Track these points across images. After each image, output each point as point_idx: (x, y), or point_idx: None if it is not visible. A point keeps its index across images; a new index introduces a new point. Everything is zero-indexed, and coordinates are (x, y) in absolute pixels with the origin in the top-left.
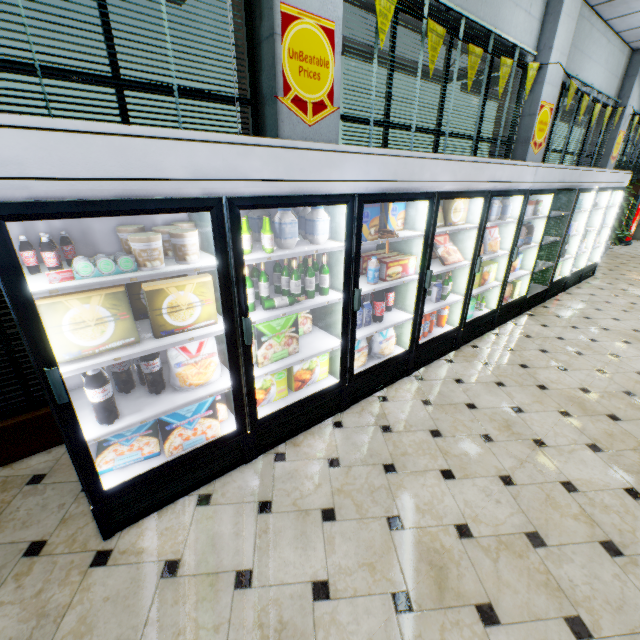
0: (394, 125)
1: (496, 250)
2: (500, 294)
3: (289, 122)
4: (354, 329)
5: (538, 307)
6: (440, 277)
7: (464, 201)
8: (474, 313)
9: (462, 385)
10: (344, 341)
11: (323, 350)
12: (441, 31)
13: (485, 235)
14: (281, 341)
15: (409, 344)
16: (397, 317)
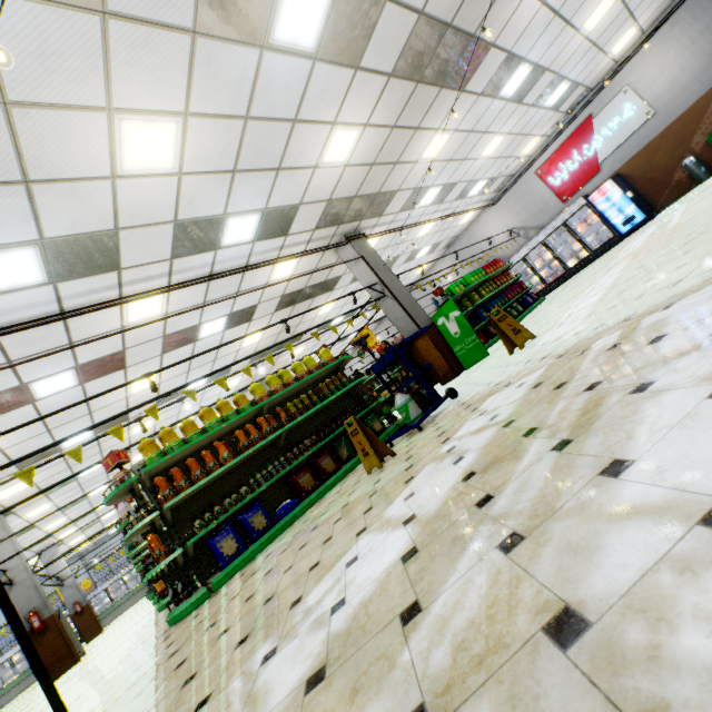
0: None
1: None
2: None
3: None
4: None
5: None
6: None
7: None
8: None
9: None
10: None
11: None
12: None
13: None
14: None
15: None
16: None
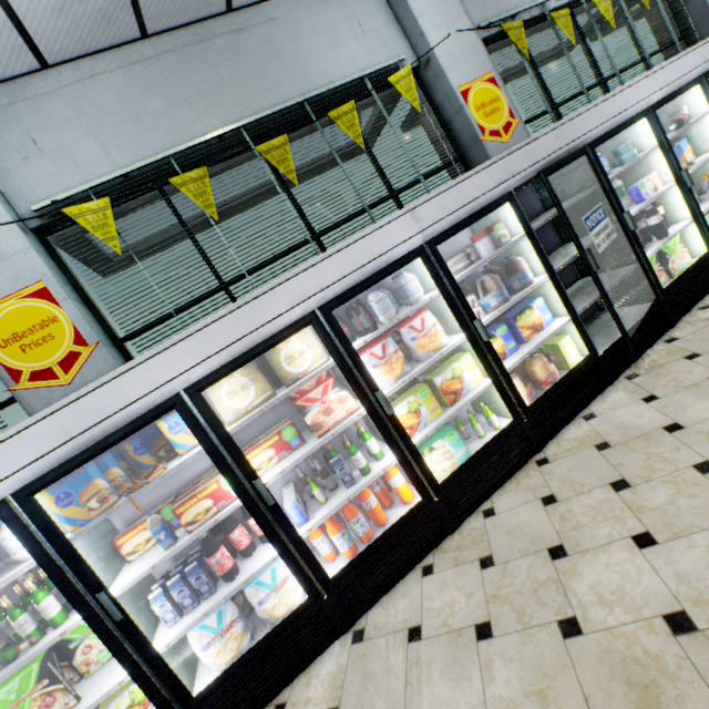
0: (212, 291)
1: (437, 346)
2: (502, 396)
3: (39, 399)
4: (141, 640)
5: (654, 347)
6: (360, 434)
7: (301, 337)
8: (482, 441)
9: (413, 647)
10: (130, 666)
11: (104, 692)
12: (199, 173)
13: (403, 337)
14: (31, 708)
15: (304, 590)
16: (264, 556)
